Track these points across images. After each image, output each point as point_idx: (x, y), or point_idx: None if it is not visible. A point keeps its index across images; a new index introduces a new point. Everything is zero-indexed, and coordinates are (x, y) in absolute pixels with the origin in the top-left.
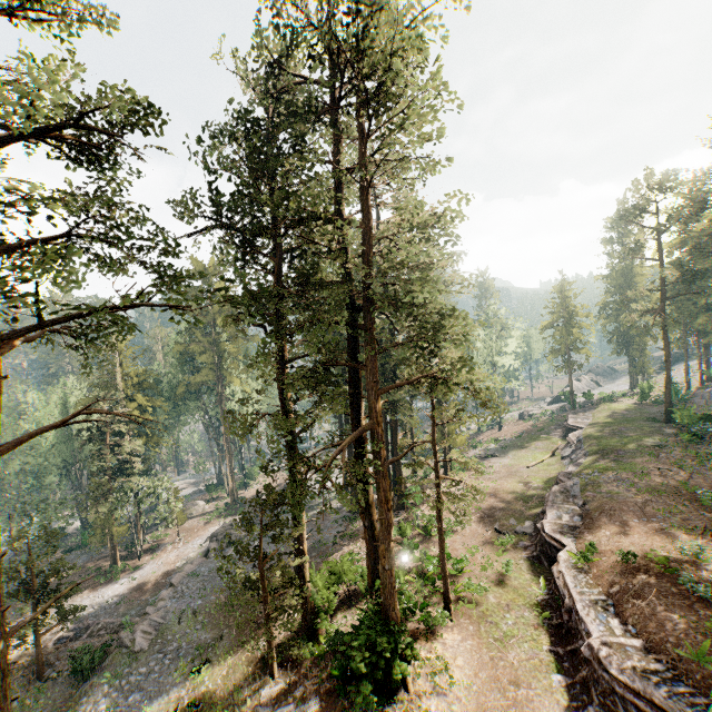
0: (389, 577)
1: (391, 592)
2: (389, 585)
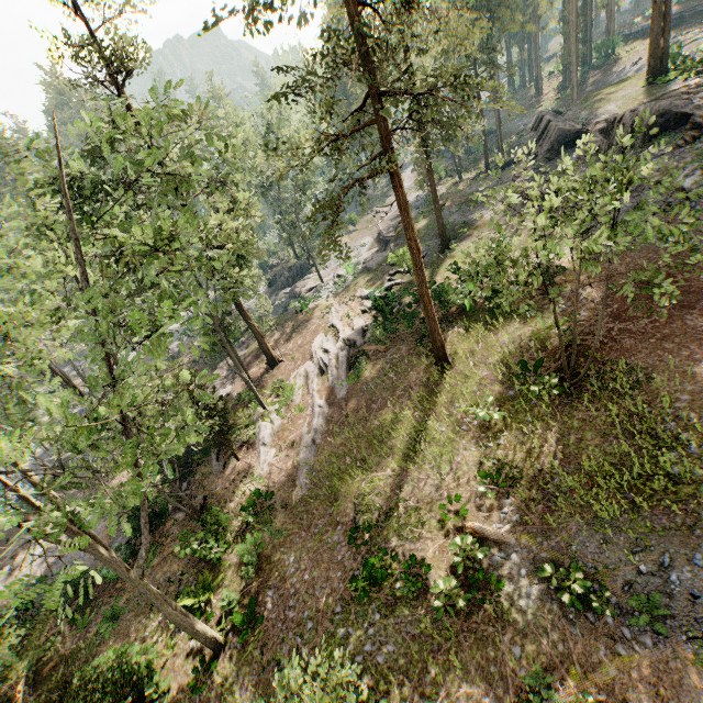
0: (613, 22)
1: (613, 28)
2: (613, 25)
